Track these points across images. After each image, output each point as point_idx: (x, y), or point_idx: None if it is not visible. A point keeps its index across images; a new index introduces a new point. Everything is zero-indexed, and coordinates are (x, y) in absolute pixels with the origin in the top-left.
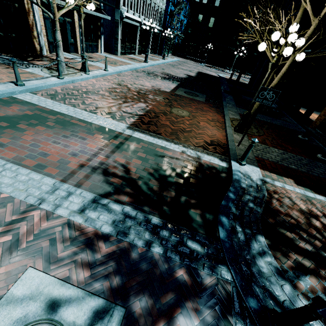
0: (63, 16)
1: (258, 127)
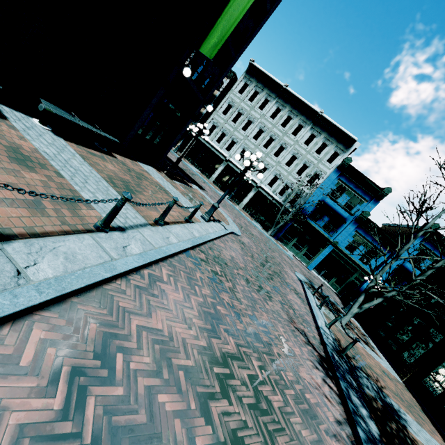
0: None
1: None
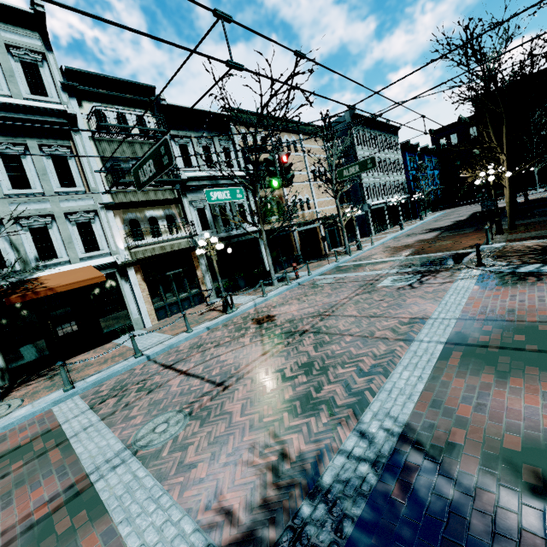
0: (332, 226)
1: (530, 226)
